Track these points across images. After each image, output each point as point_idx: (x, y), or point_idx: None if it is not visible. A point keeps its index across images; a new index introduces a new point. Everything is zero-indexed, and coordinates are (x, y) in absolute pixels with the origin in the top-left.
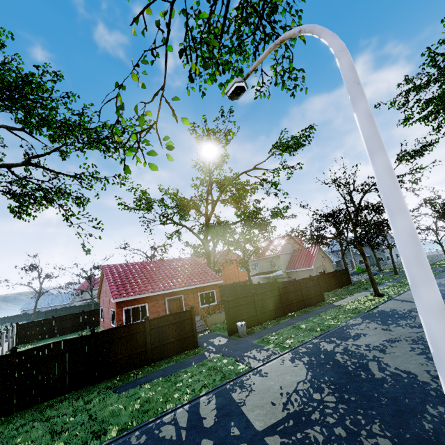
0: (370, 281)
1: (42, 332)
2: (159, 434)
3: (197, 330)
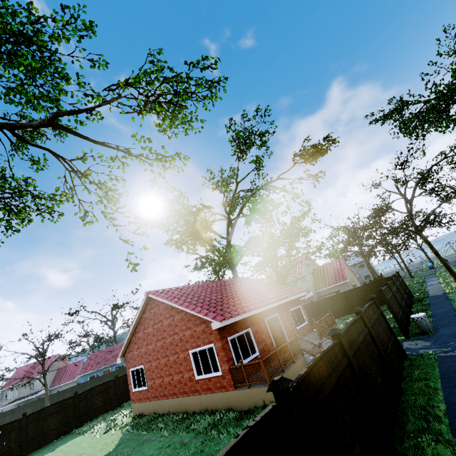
0: (446, 268)
1: (3, 451)
2: None
3: None
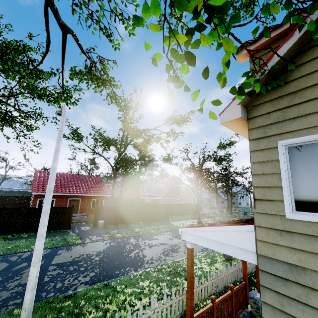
0: (197, 214)
1: None
2: (8, 258)
3: (80, 220)
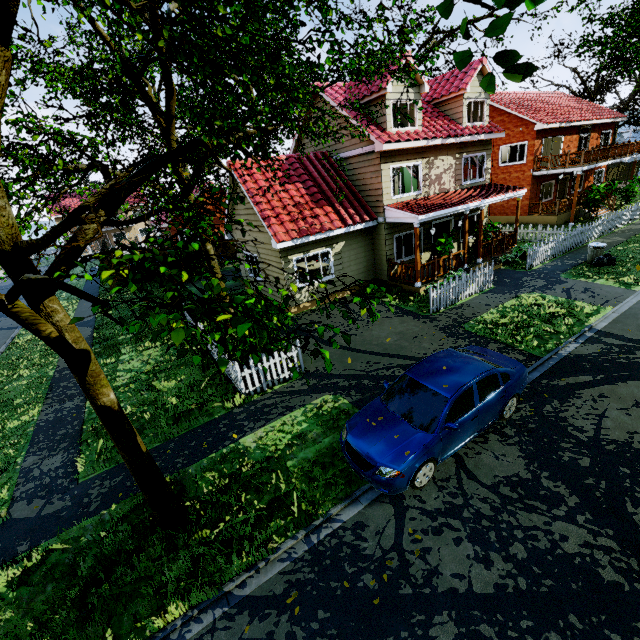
0: None
1: None
2: None
3: None
